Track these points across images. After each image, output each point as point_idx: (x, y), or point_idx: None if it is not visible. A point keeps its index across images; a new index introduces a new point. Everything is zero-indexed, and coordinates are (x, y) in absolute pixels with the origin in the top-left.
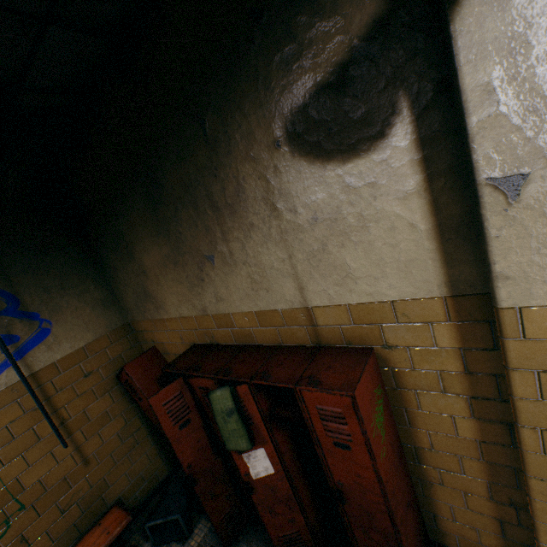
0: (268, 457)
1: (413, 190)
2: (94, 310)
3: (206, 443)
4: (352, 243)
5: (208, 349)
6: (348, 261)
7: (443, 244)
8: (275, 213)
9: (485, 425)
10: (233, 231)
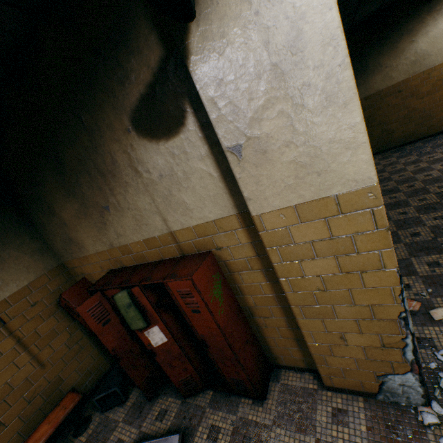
0: (162, 331)
1: (205, 154)
2: (32, 257)
3: (125, 333)
4: (184, 188)
5: (118, 271)
6: (185, 199)
7: (227, 183)
8: (138, 174)
9: (275, 284)
10: (117, 188)
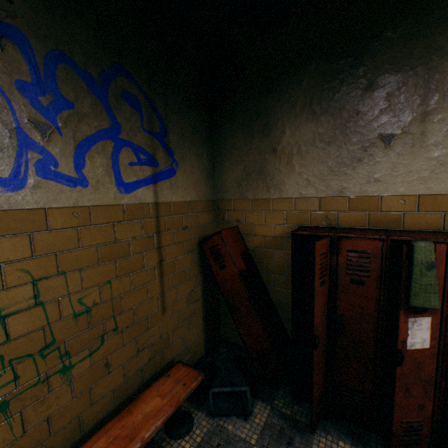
0: (430, 329)
1: None
2: (201, 175)
3: (325, 311)
4: None
5: (333, 228)
6: None
7: None
8: None
9: None
10: (441, 112)
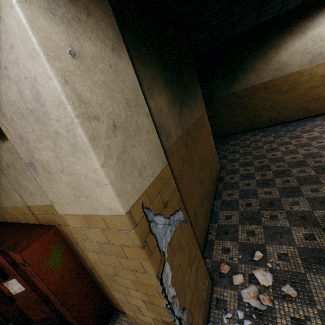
0: (20, 282)
1: None
2: None
3: None
4: (25, 178)
5: (1, 226)
6: (28, 186)
7: None
8: None
9: None
10: None
